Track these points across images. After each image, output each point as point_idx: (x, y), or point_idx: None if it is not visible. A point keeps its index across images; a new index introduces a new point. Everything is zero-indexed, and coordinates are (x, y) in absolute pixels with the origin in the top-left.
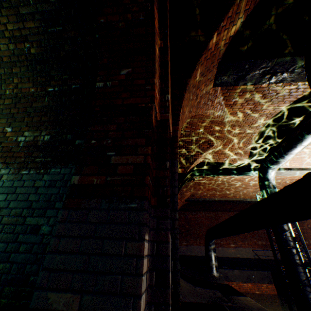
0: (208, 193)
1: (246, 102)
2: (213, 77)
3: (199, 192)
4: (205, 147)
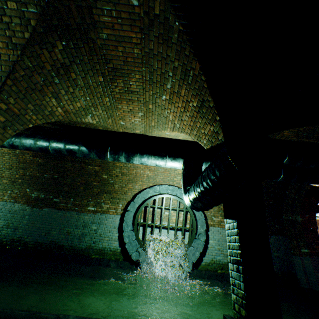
0: None
1: None
2: None
3: None
4: None
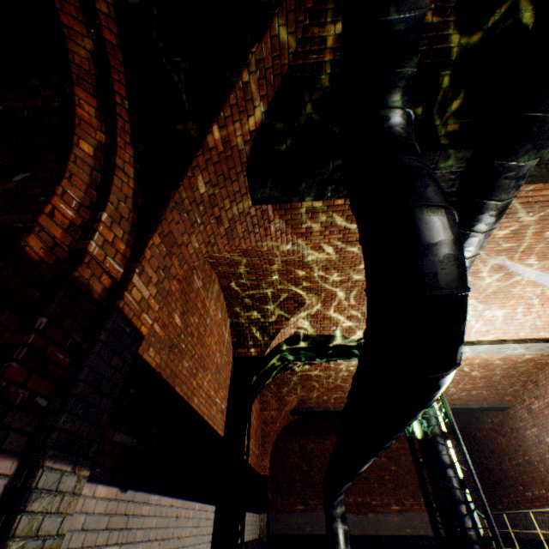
0: (331, 396)
1: (326, 228)
2: (247, 190)
3: (314, 394)
4: (291, 308)
